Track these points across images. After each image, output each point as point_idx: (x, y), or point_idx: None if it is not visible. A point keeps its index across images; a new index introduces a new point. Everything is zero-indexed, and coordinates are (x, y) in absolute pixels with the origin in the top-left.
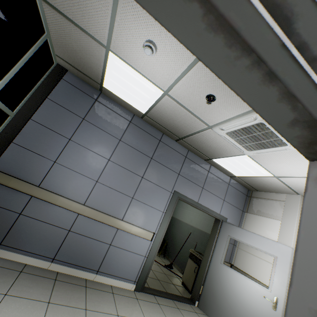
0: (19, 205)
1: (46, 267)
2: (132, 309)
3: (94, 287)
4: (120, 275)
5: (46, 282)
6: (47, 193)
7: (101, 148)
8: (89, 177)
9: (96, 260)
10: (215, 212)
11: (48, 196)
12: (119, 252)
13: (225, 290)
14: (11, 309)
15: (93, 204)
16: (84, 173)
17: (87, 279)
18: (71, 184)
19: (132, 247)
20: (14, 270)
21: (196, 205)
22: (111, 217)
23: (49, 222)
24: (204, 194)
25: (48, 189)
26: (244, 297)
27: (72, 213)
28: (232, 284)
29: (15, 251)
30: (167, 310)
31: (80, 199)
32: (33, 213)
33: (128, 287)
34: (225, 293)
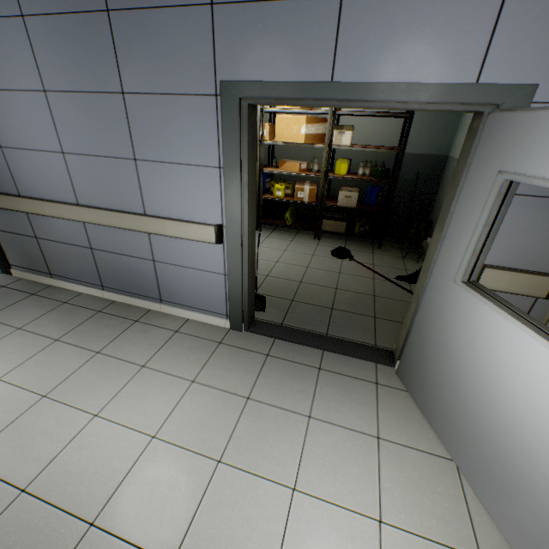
0: (28, 228)
1: (102, 296)
2: (184, 359)
3: (151, 321)
4: (197, 305)
5: (83, 315)
6: (29, 203)
7: (19, 72)
8: (49, 149)
9: (150, 286)
10: (440, 87)
11: (32, 206)
12: (174, 271)
13: (456, 359)
14: (7, 345)
15: (88, 200)
16: (39, 146)
17: (152, 310)
18: (42, 177)
19: (191, 261)
20: (59, 301)
21: (323, 97)
22: (120, 214)
23: (66, 241)
24: (357, 28)
25: (31, 196)
26: (513, 398)
27: (76, 222)
28: (480, 347)
29: (67, 281)
30: (275, 370)
31: (69, 197)
32: (45, 234)
33: (217, 323)
34: (455, 366)
